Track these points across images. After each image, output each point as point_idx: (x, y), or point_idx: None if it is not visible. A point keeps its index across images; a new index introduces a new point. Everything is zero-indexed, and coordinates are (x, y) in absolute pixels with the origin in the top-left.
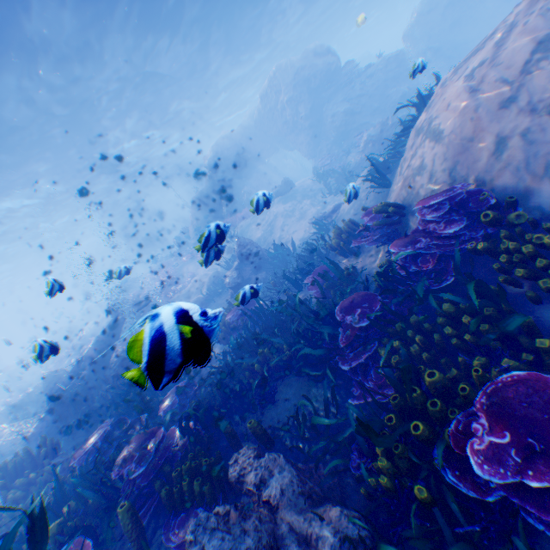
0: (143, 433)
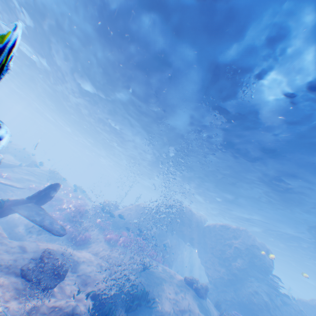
0: None
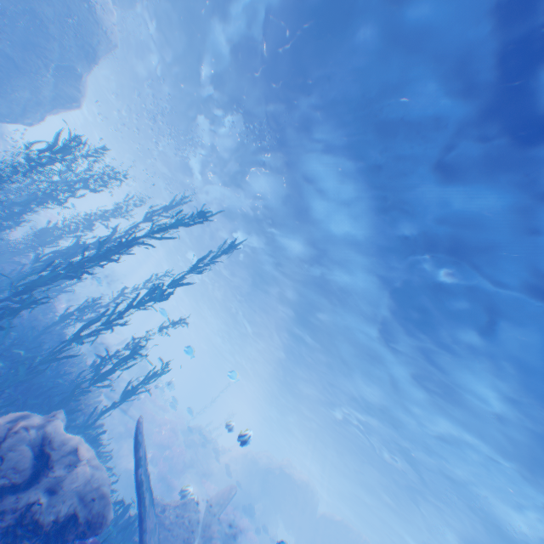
0: None
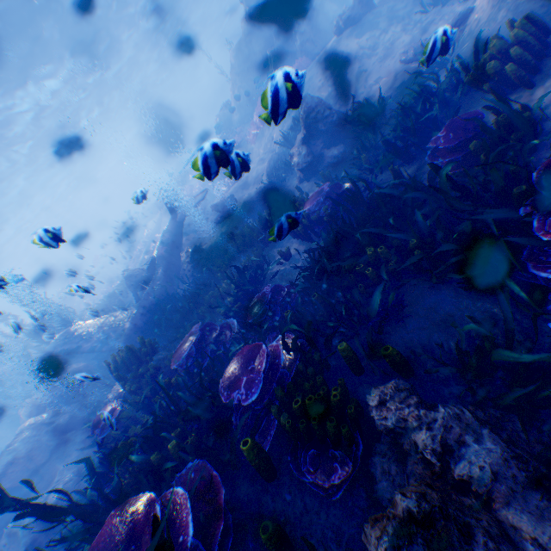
0: (243, 352)
